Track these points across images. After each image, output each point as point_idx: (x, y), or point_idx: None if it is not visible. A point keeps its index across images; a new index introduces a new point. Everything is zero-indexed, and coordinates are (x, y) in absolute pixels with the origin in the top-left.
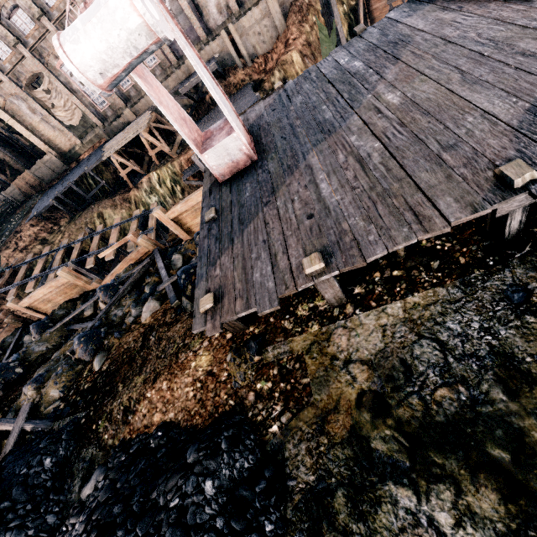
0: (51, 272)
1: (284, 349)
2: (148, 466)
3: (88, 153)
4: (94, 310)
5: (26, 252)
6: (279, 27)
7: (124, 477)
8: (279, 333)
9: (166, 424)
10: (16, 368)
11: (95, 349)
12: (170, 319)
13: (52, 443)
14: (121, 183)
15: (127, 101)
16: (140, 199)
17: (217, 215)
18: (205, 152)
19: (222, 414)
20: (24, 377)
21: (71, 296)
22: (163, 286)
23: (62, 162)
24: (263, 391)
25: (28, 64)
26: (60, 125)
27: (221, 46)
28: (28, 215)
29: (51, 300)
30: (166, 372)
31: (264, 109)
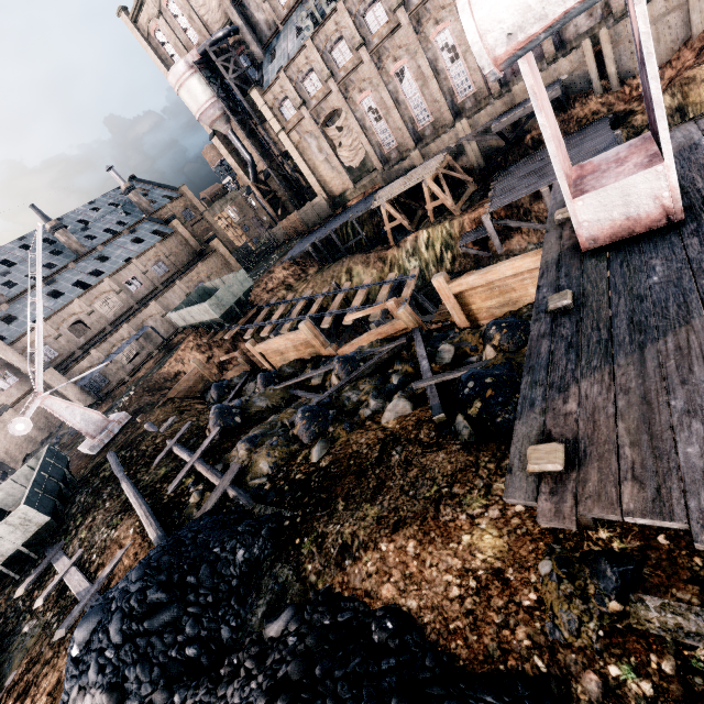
0: (288, 321)
1: (700, 627)
2: (365, 672)
3: (357, 199)
4: (322, 380)
5: (271, 295)
6: (697, 23)
7: (327, 663)
8: (685, 581)
9: (401, 613)
10: (236, 416)
11: (317, 432)
12: (427, 438)
13: (250, 533)
14: (381, 238)
15: (418, 142)
16: (397, 260)
17: (574, 304)
18: (582, 195)
19: (518, 678)
20: (240, 428)
21: (302, 355)
22: (422, 384)
23: (329, 206)
24: (627, 692)
25: (332, 99)
26: (340, 166)
27: (576, 63)
28: (284, 257)
29: (283, 353)
30: (416, 526)
31: (701, 134)
